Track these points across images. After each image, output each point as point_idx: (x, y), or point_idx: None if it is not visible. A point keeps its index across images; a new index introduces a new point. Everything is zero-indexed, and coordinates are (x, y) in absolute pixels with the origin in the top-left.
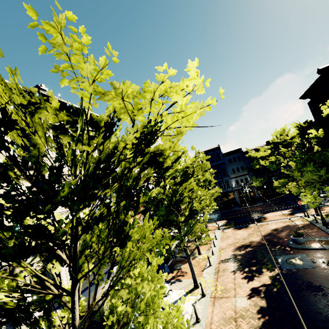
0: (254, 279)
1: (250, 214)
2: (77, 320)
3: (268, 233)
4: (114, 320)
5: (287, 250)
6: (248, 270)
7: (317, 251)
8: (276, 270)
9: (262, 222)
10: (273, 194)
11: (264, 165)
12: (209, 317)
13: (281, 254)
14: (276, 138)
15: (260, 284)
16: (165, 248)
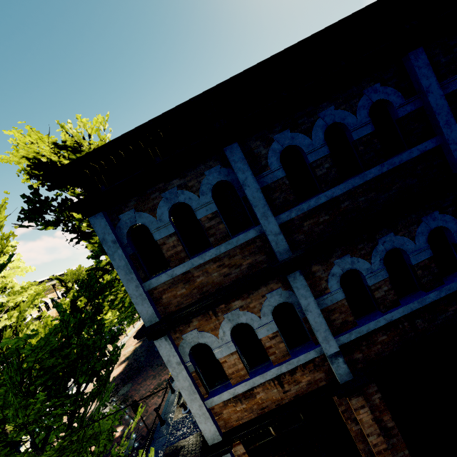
0: None
1: None
2: None
3: None
4: None
5: None
6: None
7: None
8: None
9: None
10: None
11: None
12: None
13: None
14: None
15: None
16: None
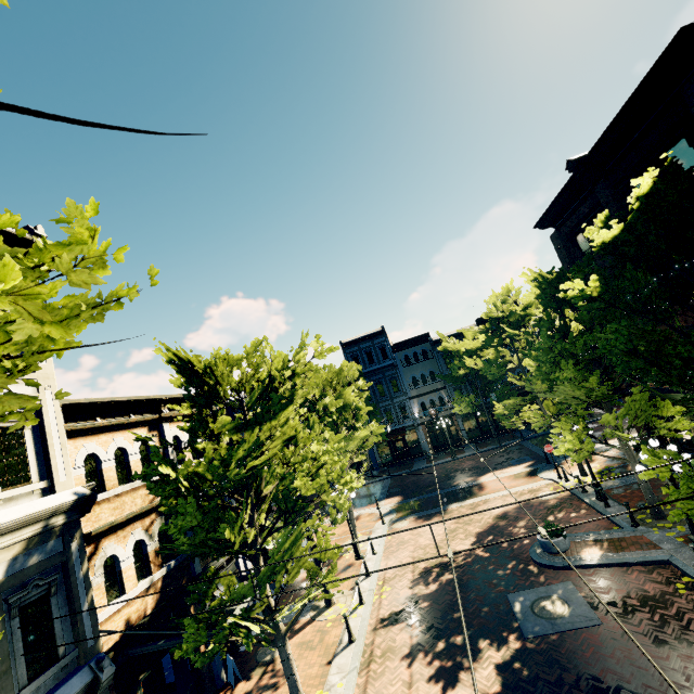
0: (460, 679)
1: (451, 478)
2: None
3: (488, 527)
4: None
5: (531, 574)
6: (444, 647)
7: (597, 570)
8: (511, 640)
9: (476, 498)
10: (495, 429)
11: (474, 369)
12: None
13: (521, 587)
14: (495, 309)
15: None
16: None
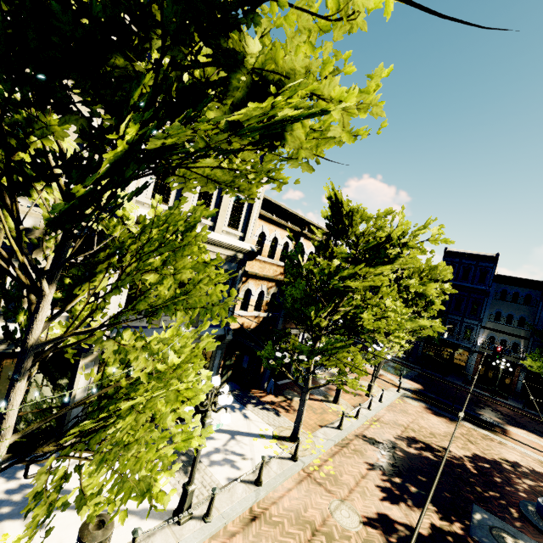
0: (399, 505)
1: (478, 407)
2: (32, 337)
3: (489, 458)
4: (95, 378)
5: (509, 513)
6: (399, 482)
7: None
8: (456, 525)
9: (493, 435)
10: None
11: None
12: (279, 493)
13: (491, 511)
14: None
15: (405, 520)
16: (212, 322)
